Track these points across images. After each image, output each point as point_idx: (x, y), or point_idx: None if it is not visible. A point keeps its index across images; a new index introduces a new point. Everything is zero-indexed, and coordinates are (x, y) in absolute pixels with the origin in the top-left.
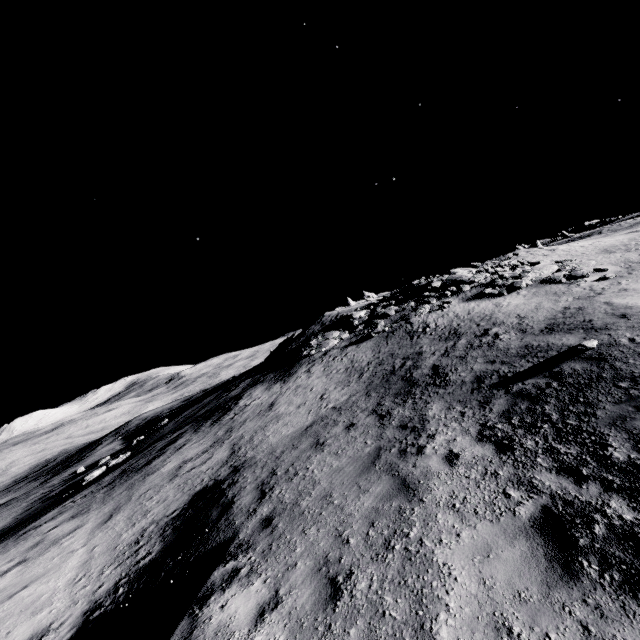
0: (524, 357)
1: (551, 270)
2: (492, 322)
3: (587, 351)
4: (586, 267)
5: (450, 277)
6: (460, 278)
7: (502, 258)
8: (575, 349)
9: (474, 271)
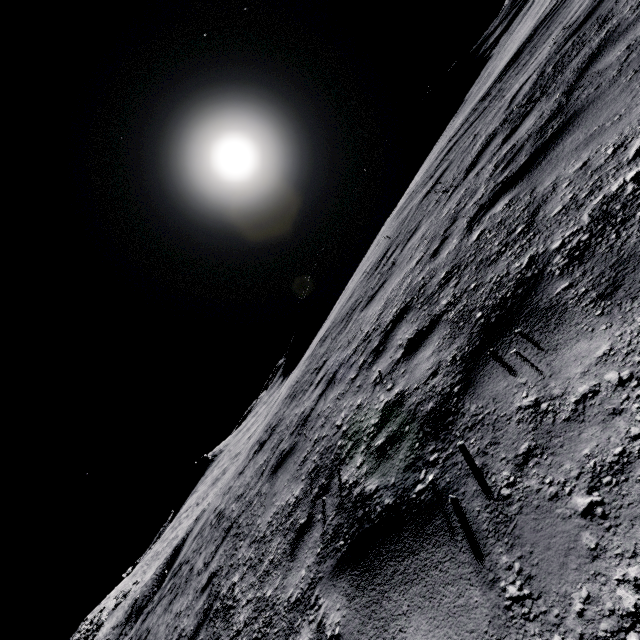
0: (122, 626)
1: (114, 602)
2: None
3: (138, 601)
4: (129, 587)
5: None
6: None
7: (77, 631)
8: (134, 603)
9: None
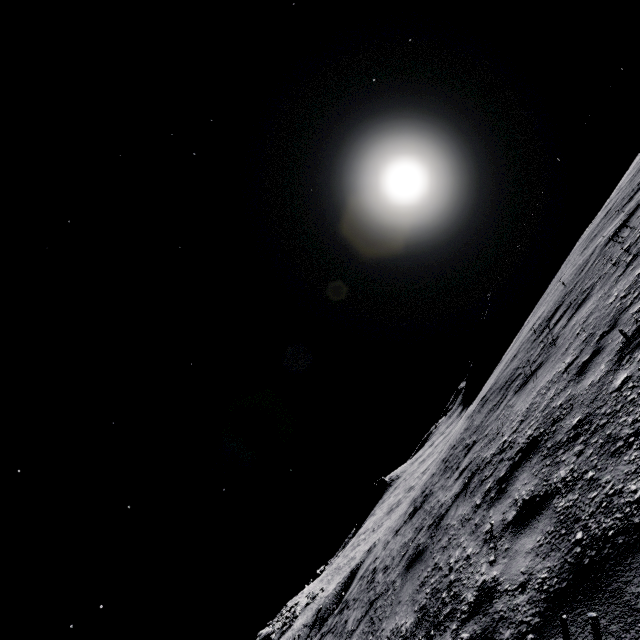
0: (309, 628)
1: (305, 600)
2: (294, 634)
3: (322, 610)
4: (317, 591)
5: (260, 637)
6: (267, 633)
7: (281, 612)
8: (318, 610)
9: (271, 625)
